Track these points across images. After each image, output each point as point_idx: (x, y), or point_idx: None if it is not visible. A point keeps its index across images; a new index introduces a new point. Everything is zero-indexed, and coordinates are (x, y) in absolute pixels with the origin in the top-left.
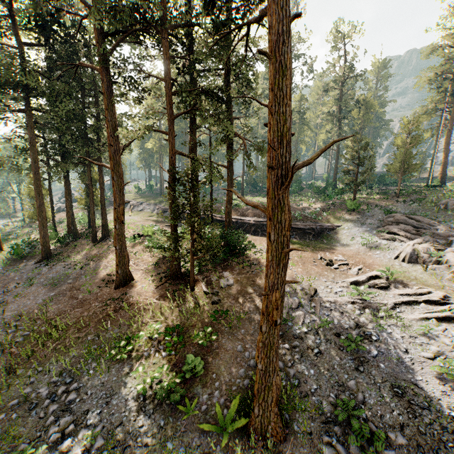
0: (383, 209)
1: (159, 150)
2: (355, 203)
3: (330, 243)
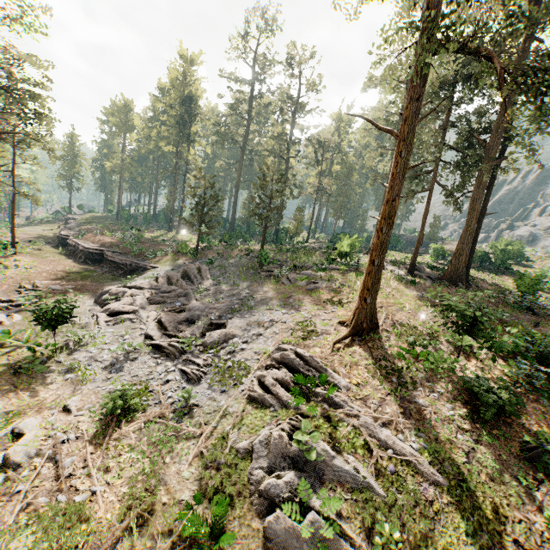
0: (209, 258)
1: (120, 170)
2: (180, 245)
3: (119, 280)
